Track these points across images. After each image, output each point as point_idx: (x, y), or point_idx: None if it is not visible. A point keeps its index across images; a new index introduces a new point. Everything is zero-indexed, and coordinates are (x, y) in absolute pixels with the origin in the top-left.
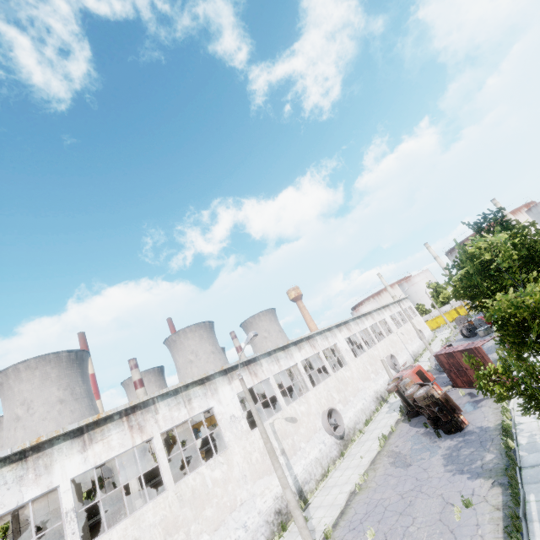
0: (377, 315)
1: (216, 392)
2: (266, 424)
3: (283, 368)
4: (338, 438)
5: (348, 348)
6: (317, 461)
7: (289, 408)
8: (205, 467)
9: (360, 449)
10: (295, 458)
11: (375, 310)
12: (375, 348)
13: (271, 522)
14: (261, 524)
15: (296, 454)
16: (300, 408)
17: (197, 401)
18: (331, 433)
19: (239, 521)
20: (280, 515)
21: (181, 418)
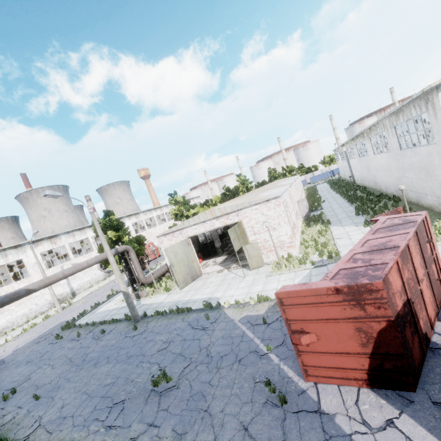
0: (166, 208)
1: (25, 252)
2: (58, 266)
3: (77, 240)
4: (106, 272)
5: (132, 229)
6: (88, 282)
7: (76, 259)
8: (15, 283)
9: (114, 277)
10: (74, 280)
11: (165, 206)
12: (154, 228)
13: (52, 303)
14: (47, 304)
15: (75, 279)
16: (84, 259)
17: (11, 256)
18: (101, 270)
19: (33, 303)
20: (59, 301)
21: (1, 264)
